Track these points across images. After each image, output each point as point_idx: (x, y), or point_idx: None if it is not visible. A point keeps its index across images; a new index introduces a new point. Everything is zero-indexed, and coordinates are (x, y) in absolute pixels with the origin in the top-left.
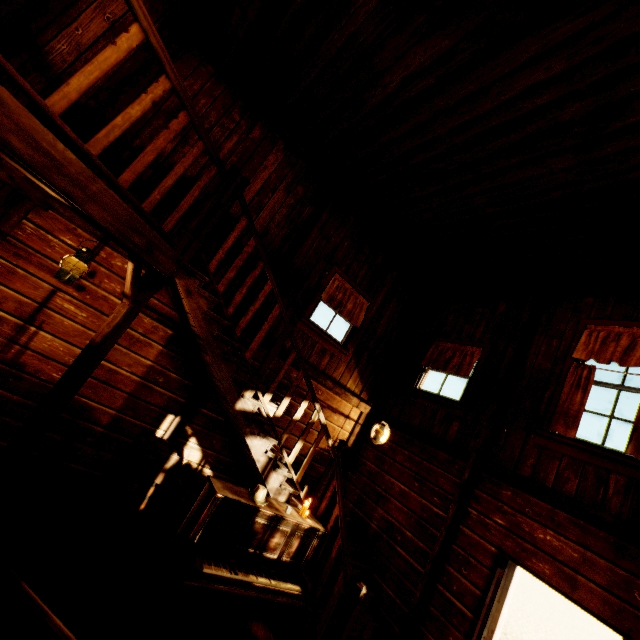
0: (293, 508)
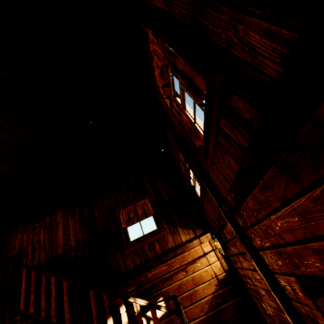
0: None
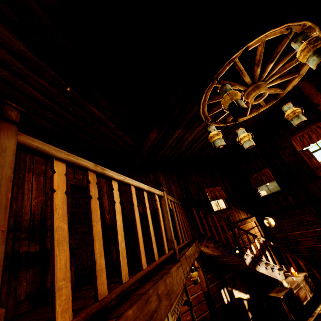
0: (290, 276)
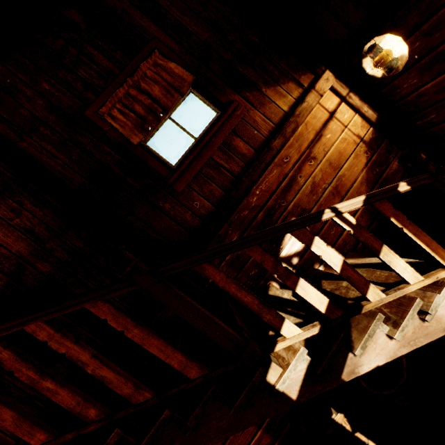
0: None
